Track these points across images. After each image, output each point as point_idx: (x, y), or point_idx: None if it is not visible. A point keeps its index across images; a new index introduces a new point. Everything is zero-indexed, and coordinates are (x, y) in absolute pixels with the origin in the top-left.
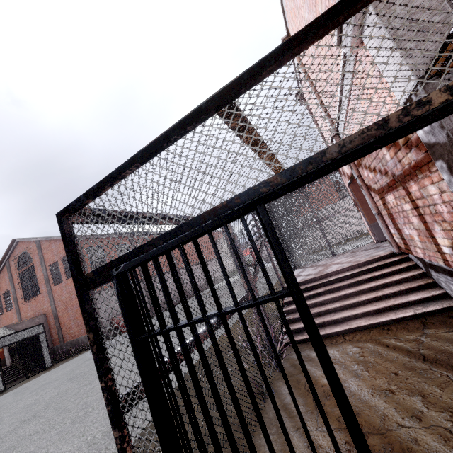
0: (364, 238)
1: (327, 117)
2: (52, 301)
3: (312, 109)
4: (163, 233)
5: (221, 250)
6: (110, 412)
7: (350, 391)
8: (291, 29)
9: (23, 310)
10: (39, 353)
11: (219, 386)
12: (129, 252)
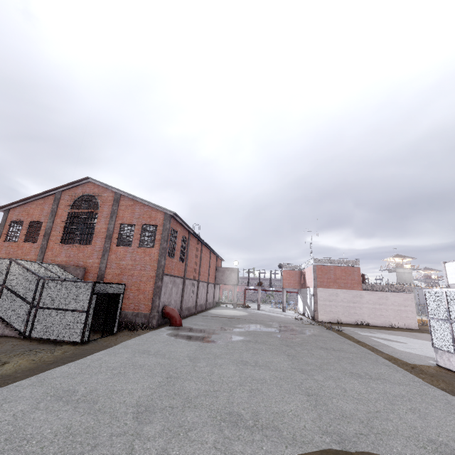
0: (389, 332)
1: None
2: (104, 260)
3: None
4: None
5: (221, 278)
6: None
7: None
8: None
9: (52, 251)
10: (115, 314)
11: None
12: None
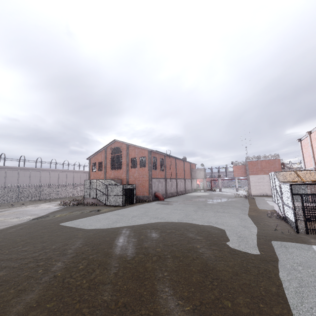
0: None
1: (314, 161)
2: (127, 175)
3: (304, 148)
4: (311, 193)
5: (194, 175)
6: (294, 209)
7: (310, 225)
8: (313, 134)
9: (108, 173)
10: (133, 196)
11: (290, 215)
12: (304, 193)
